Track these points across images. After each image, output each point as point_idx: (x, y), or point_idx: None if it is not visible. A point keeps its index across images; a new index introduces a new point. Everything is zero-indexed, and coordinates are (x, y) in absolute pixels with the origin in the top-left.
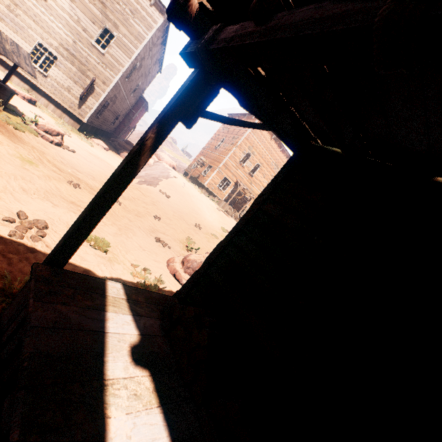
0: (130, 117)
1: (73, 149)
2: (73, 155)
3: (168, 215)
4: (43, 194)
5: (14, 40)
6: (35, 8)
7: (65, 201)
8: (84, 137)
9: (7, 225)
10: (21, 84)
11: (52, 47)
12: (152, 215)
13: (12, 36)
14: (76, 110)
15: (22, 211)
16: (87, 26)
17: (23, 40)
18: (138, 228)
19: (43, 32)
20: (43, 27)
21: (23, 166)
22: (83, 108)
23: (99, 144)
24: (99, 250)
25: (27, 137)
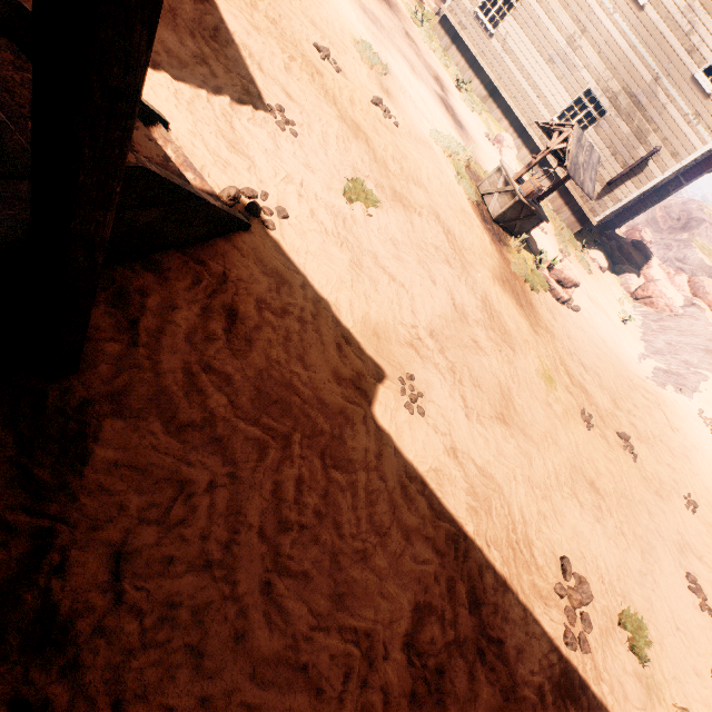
0: (664, 191)
1: (579, 306)
2: (576, 319)
3: (711, 493)
4: (569, 477)
5: (551, 91)
6: (613, 29)
7: (586, 485)
8: (579, 250)
9: (557, 603)
10: (527, 158)
11: (605, 95)
12: (681, 491)
13: (550, 86)
14: (588, 202)
15: (569, 562)
16: (702, 41)
17: (564, 89)
18: (661, 539)
19: (605, 69)
20: (608, 62)
21: (547, 400)
22: (604, 200)
23: (595, 260)
24: (633, 651)
25: (539, 303)
